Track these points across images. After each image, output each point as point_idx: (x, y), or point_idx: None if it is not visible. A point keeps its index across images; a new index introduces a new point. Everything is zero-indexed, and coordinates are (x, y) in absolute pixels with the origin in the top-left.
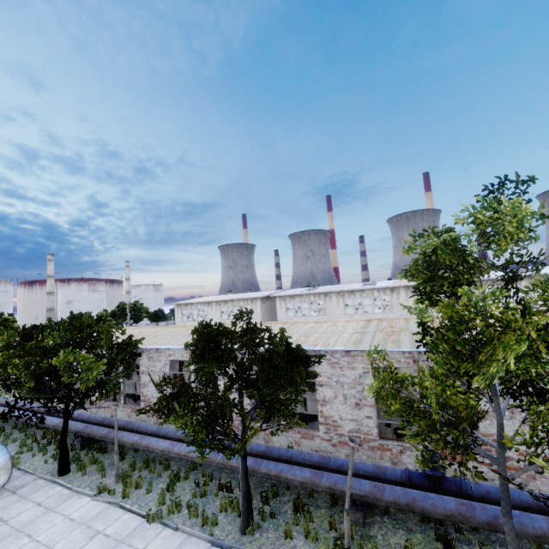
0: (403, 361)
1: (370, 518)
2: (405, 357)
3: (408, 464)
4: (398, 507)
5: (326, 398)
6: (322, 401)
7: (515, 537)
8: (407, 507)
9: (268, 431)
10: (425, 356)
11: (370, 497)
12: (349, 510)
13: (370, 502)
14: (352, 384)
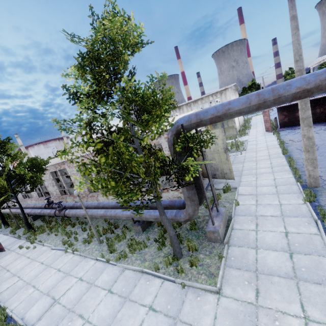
0: (54, 168)
1: (39, 218)
2: (54, 167)
3: (68, 201)
4: (34, 214)
5: (47, 185)
6: (47, 187)
7: (22, 215)
8: (34, 214)
9: (43, 199)
10: (57, 165)
11: (30, 213)
12: (14, 217)
13: (31, 214)
14: (49, 179)
